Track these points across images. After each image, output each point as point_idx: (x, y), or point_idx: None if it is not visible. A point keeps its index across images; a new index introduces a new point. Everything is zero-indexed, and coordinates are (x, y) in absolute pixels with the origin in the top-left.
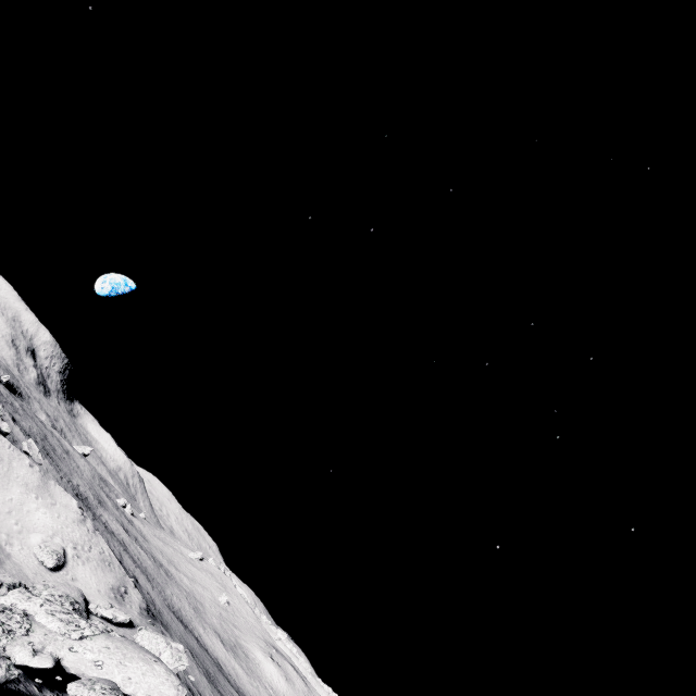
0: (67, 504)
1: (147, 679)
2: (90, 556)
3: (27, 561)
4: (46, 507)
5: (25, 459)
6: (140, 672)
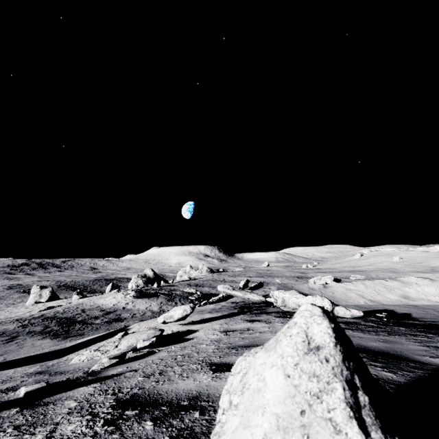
0: (415, 280)
1: None
2: None
3: None
4: (419, 286)
5: (381, 281)
6: None
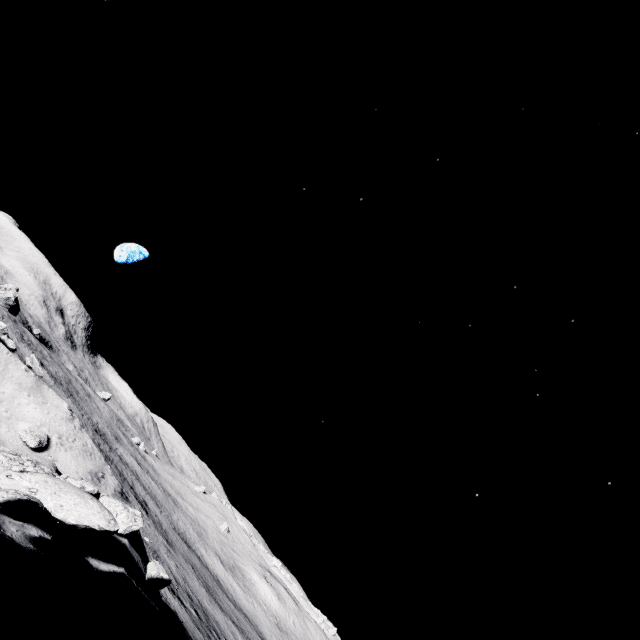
0: (58, 405)
1: (78, 508)
2: (74, 446)
3: (12, 441)
4: (37, 404)
5: (22, 365)
6: (73, 502)
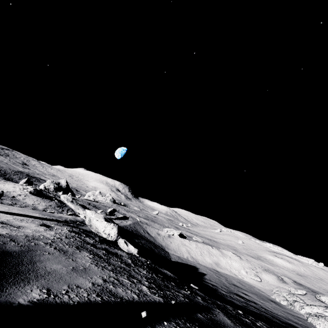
0: (230, 254)
1: None
2: (258, 270)
3: (252, 281)
4: (230, 259)
5: (209, 247)
6: None
